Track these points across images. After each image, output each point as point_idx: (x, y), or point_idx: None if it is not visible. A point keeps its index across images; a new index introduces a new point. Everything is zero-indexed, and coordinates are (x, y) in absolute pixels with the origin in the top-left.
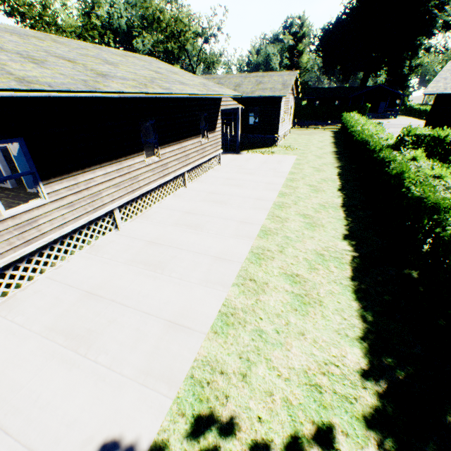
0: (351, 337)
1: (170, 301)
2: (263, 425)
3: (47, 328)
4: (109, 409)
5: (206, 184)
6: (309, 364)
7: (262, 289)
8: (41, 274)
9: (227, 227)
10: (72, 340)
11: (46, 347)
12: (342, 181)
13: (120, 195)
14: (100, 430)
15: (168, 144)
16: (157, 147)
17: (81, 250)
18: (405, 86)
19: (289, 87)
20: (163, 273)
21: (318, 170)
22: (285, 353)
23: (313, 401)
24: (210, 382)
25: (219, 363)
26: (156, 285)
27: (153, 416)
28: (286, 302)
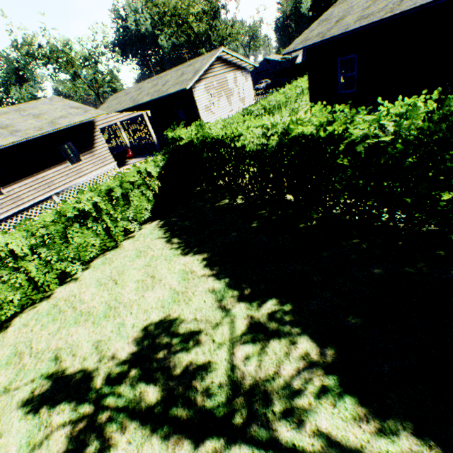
0: None
1: None
2: None
3: None
4: None
5: None
6: None
7: None
8: None
9: None
10: None
11: None
12: None
13: None
14: None
15: (14, 182)
16: (0, 188)
17: None
18: None
19: (196, 75)
20: None
21: None
22: None
23: None
24: None
25: None
26: None
27: None
28: None
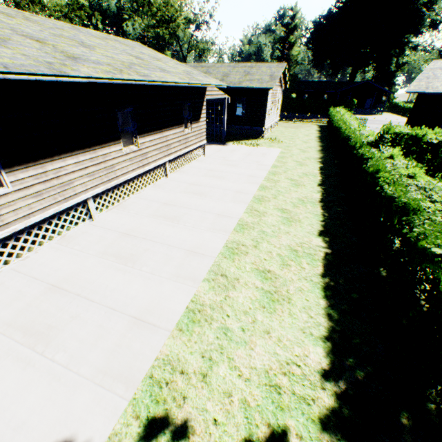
0: (315, 336)
1: (138, 297)
2: (218, 428)
3: (5, 324)
4: (61, 411)
5: (188, 175)
6: (271, 364)
7: (232, 285)
8: (6, 265)
9: (204, 220)
10: (31, 337)
11: (1, 343)
12: (323, 176)
13: (94, 185)
14: (48, 434)
15: (147, 133)
16: (136, 136)
17: (51, 241)
18: (391, 83)
19: (276, 79)
20: (134, 266)
21: (300, 164)
22: (249, 352)
23: (271, 402)
24: (169, 382)
25: (180, 363)
26: (125, 279)
27: (106, 419)
28: (255, 299)
